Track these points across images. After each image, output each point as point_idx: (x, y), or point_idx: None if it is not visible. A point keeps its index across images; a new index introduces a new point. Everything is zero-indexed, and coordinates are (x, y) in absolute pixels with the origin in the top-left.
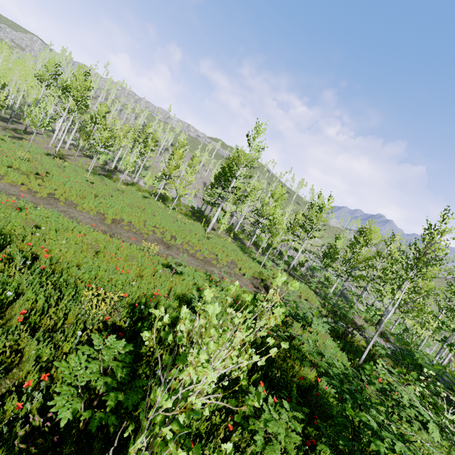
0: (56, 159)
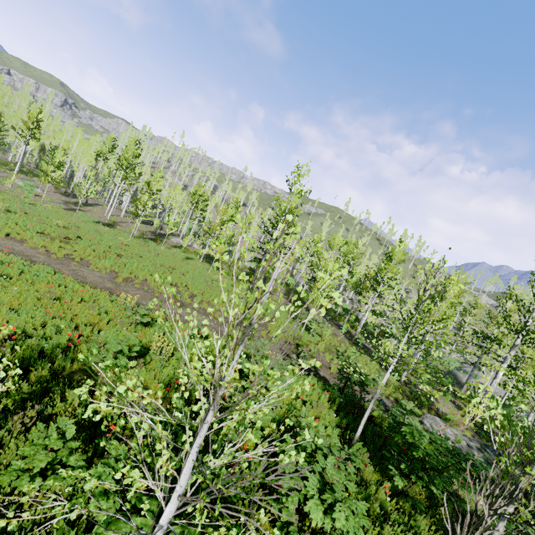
0: (104, 226)
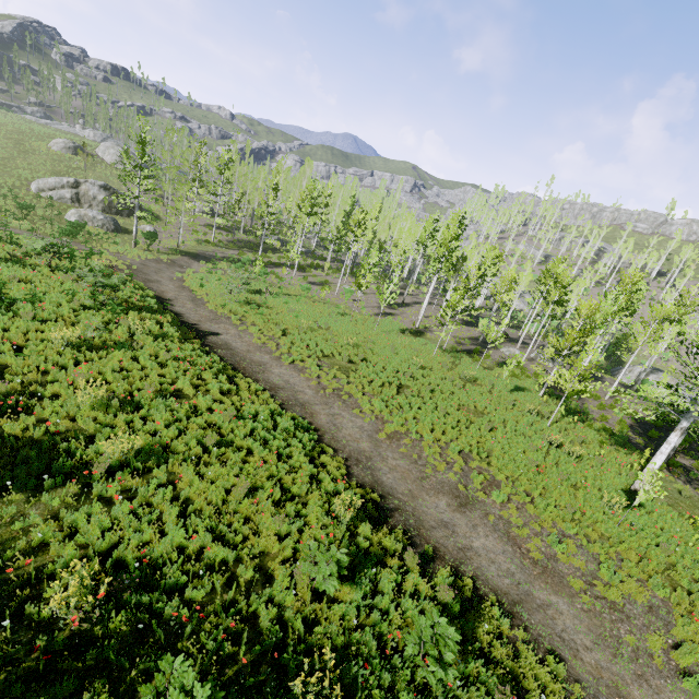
0: (410, 335)
